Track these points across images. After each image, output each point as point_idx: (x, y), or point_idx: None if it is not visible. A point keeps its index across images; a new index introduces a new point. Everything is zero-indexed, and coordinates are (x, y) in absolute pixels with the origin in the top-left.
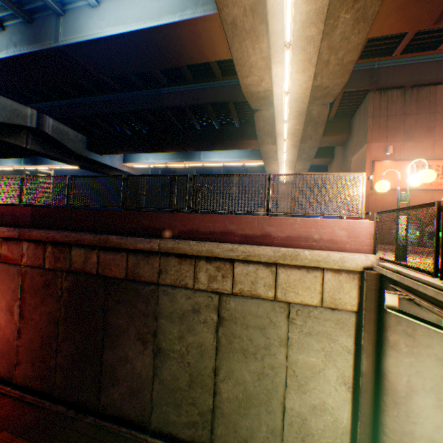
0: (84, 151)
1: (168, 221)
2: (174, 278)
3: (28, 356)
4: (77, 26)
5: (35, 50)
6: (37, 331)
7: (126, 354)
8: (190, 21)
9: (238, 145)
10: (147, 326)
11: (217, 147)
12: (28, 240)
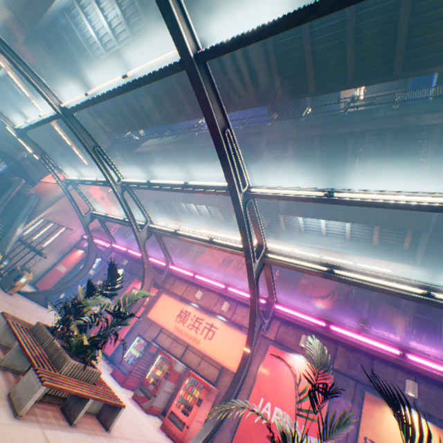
0: (36, 179)
1: None
2: None
3: None
4: None
5: None
6: None
7: None
8: None
9: None
10: None
11: None
12: None
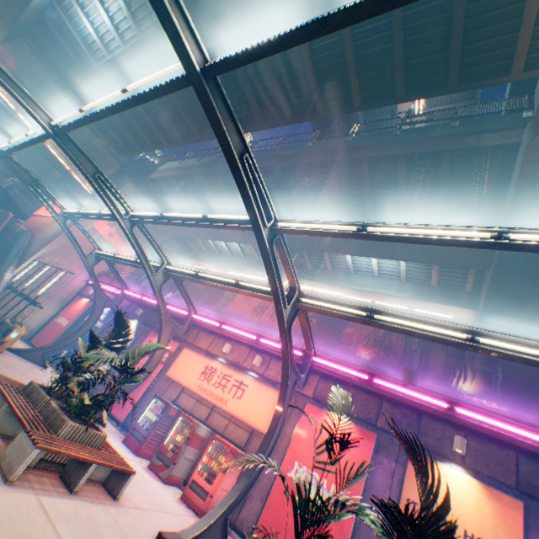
0: (28, 212)
1: None
2: None
3: None
4: None
5: None
6: None
7: None
8: None
9: None
10: None
11: None
12: None
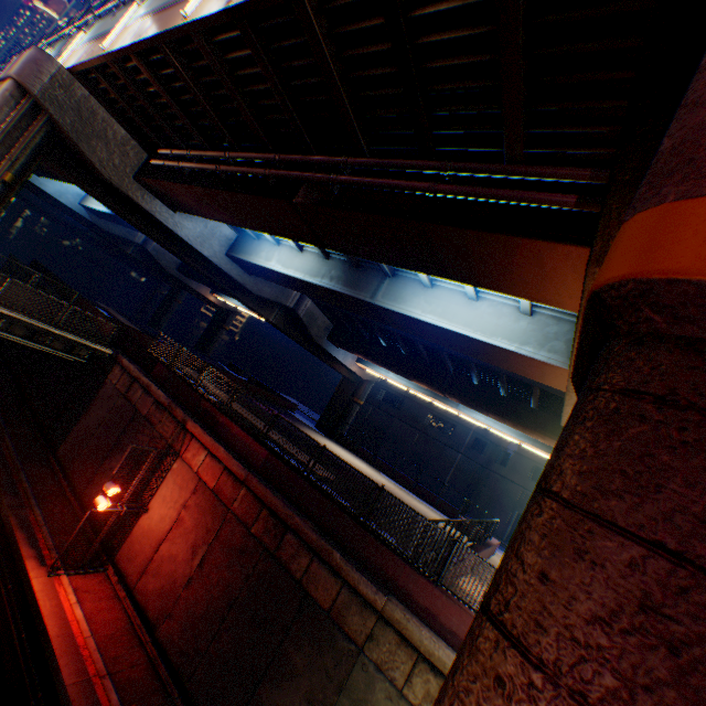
0: (322, 340)
1: (405, 576)
2: (382, 656)
3: (184, 615)
4: (399, 294)
5: (347, 293)
6: (207, 593)
7: (284, 705)
8: (526, 356)
9: (523, 429)
10: (324, 691)
11: (490, 414)
12: (249, 486)
